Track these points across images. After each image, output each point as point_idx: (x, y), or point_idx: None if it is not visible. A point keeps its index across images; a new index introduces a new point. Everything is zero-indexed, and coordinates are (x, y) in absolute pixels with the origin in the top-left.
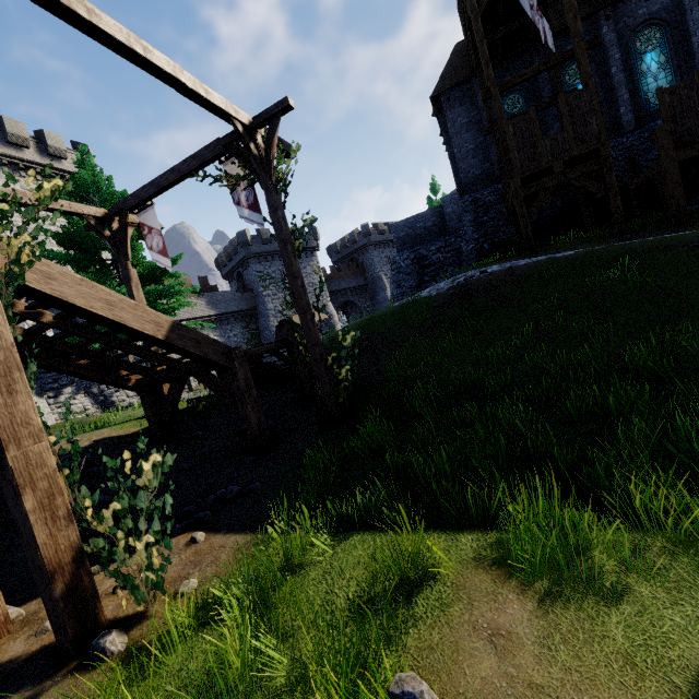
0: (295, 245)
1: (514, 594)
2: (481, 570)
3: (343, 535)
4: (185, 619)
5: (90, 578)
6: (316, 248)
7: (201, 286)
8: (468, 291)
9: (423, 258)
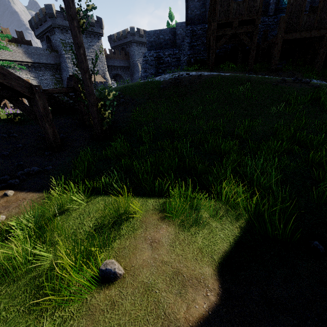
0: (80, 22)
1: (165, 225)
2: (154, 215)
3: (93, 196)
4: None
5: None
6: (101, 34)
7: (18, 38)
8: (178, 82)
9: (160, 58)
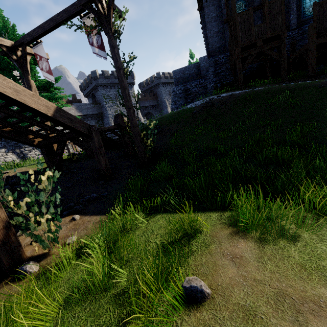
0: (124, 71)
1: (242, 239)
2: (223, 229)
3: (152, 215)
4: (70, 255)
5: (15, 236)
6: (133, 83)
7: (72, 99)
8: (210, 105)
9: (188, 90)
